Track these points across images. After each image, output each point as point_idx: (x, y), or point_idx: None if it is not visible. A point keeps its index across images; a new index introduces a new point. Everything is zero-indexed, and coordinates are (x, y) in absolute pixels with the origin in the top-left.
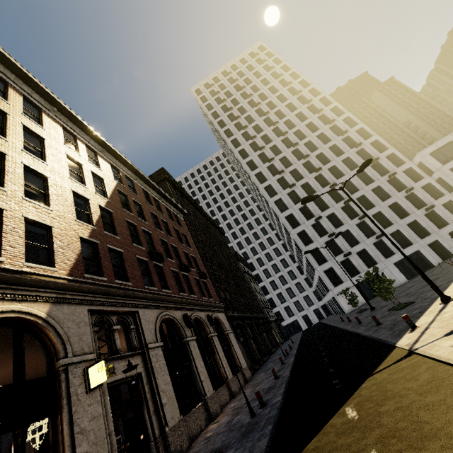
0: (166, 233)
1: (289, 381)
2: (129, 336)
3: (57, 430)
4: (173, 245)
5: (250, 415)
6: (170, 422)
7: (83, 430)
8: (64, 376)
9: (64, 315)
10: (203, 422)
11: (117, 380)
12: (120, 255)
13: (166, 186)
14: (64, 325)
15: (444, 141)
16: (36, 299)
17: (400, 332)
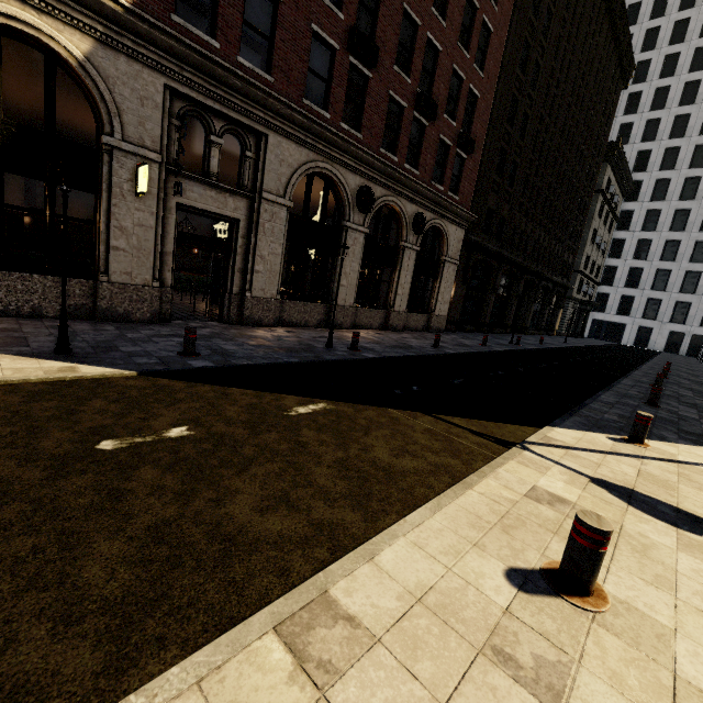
0: (440, 3)
1: (427, 356)
2: (242, 166)
3: (98, 212)
4: (433, 44)
5: (326, 344)
6: (257, 292)
7: (124, 229)
8: (107, 159)
9: (119, 73)
10: (314, 321)
11: (198, 209)
12: (275, 7)
13: None
14: (116, 89)
15: None
16: (67, 21)
17: (613, 428)
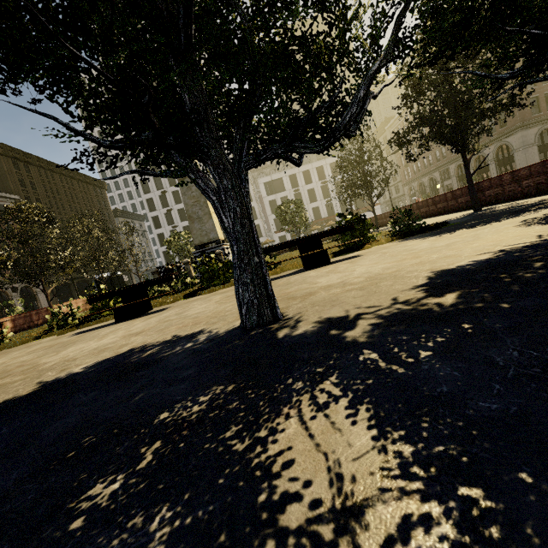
0: None
1: None
2: None
3: None
4: None
5: None
6: None
7: None
8: None
9: None
10: None
11: None
12: None
13: (0, 162)
14: None
15: (277, 176)
16: None
17: None
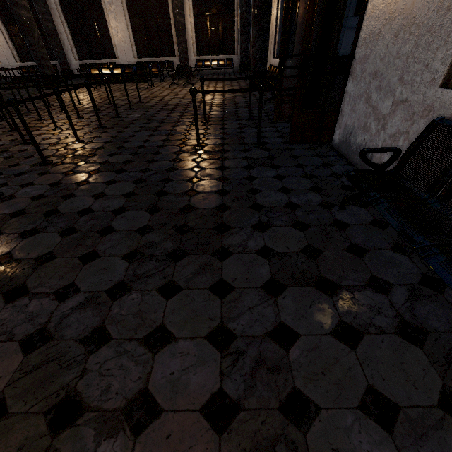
0: None
1: None
2: None
3: None
4: None
5: None
6: None
7: None
8: None
9: None
10: None
11: None
12: None
13: None
14: None
15: None
16: None
17: None
